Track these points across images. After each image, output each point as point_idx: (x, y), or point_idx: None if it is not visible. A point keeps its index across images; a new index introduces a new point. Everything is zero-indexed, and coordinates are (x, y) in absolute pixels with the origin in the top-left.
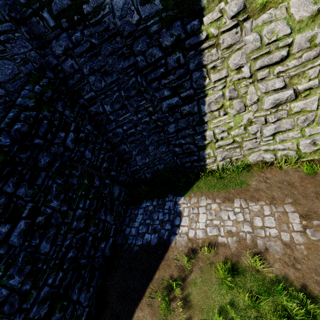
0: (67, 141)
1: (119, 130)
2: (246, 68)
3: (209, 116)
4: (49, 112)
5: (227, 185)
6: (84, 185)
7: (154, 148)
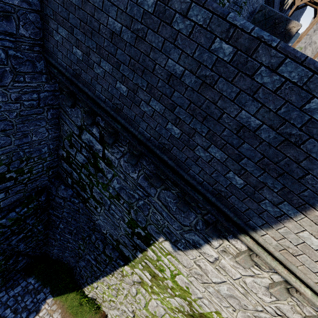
0: (14, 241)
1: (58, 236)
2: (126, 291)
3: (101, 281)
4: (18, 225)
5: (77, 314)
6: (0, 264)
7: (69, 255)
